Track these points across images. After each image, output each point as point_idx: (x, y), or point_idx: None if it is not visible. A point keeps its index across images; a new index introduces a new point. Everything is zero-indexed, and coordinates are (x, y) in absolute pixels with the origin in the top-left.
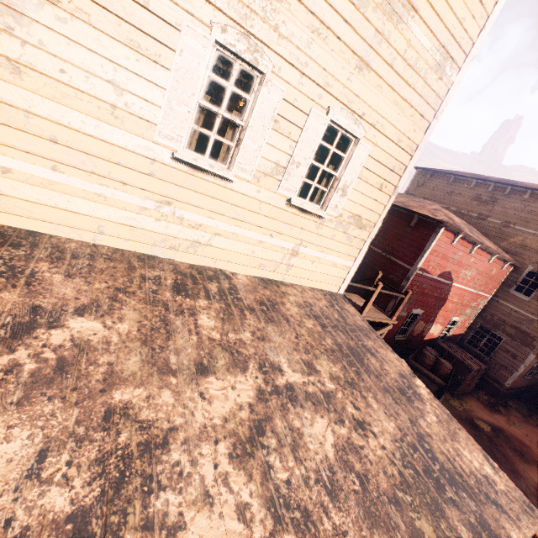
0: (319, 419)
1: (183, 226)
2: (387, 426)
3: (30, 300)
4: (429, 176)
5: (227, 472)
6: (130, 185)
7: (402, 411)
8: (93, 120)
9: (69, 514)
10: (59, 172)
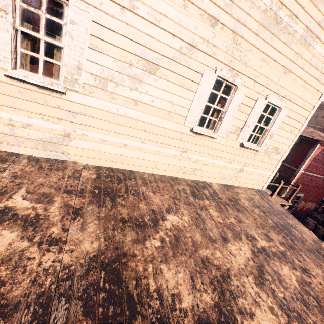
0: (283, 266)
1: (190, 162)
2: (318, 272)
3: (149, 207)
4: None
5: (257, 291)
6: (171, 145)
7: (322, 263)
8: (160, 119)
9: (213, 304)
10: (144, 143)
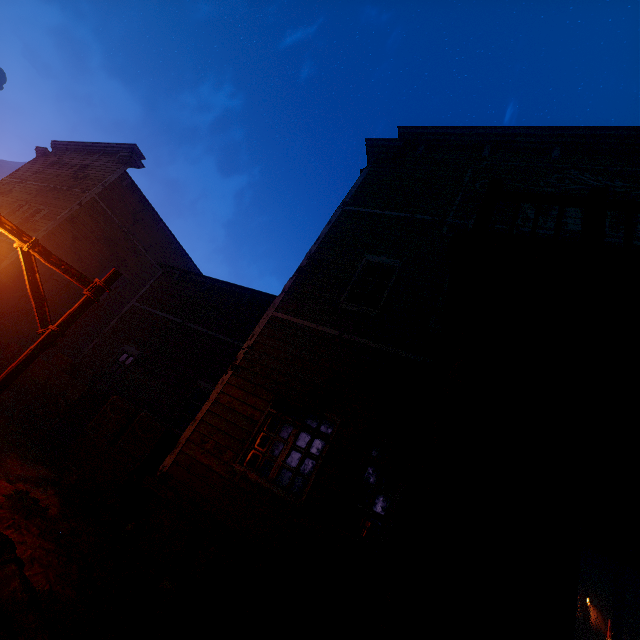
0: None
1: None
2: None
3: None
4: None
5: None
6: None
7: None
8: None
9: None
10: None
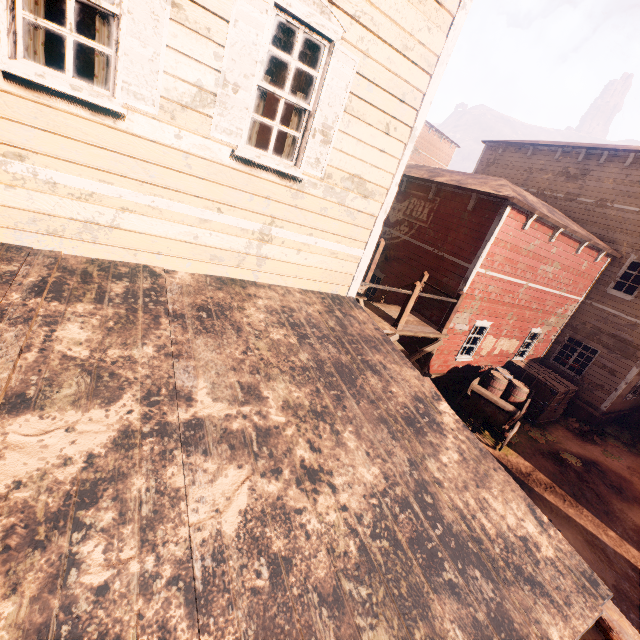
0: (231, 470)
1: (61, 197)
2: (363, 474)
3: None
4: (502, 150)
5: None
6: None
7: (400, 449)
8: None
9: None
10: None
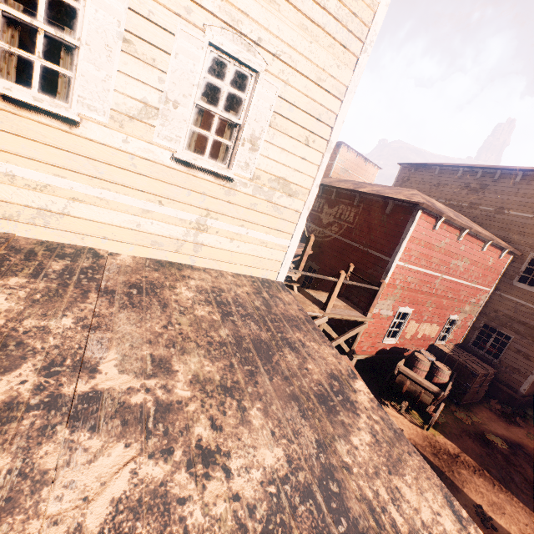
0: (116, 449)
1: (19, 187)
2: (264, 456)
3: None
4: (414, 170)
5: None
6: None
7: (309, 429)
8: None
9: None
10: None
